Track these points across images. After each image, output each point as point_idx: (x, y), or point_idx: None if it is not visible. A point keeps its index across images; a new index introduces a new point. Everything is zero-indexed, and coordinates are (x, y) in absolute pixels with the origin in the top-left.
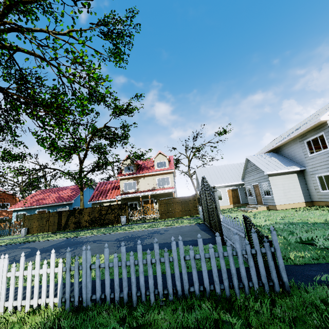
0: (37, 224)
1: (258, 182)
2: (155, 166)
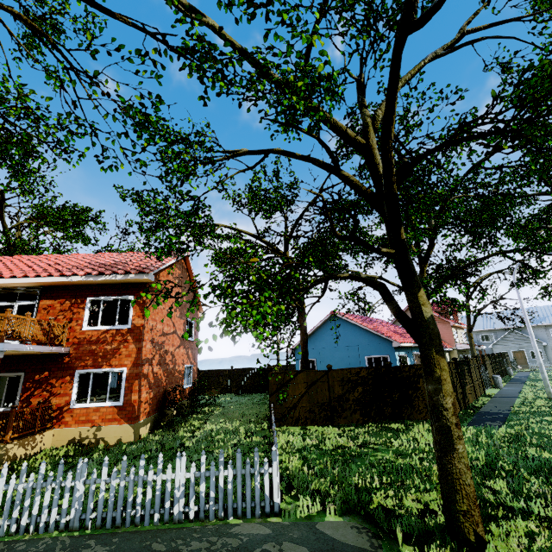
0: (490, 371)
1: (524, 349)
2: (458, 319)
